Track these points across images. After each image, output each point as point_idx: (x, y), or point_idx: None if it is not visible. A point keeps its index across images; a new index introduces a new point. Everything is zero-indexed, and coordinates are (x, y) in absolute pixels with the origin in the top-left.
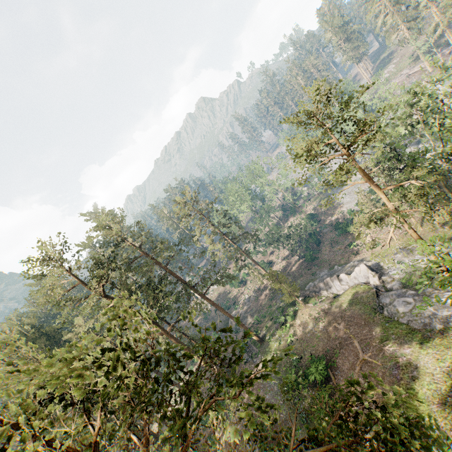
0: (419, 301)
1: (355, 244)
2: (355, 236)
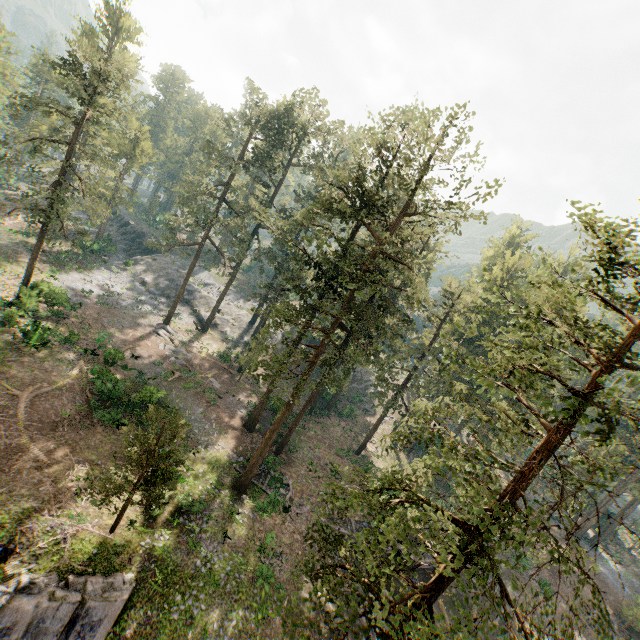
0: None
1: None
2: None
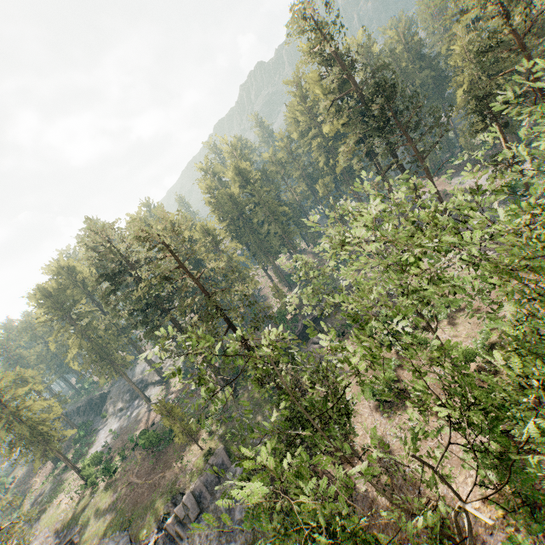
0: None
1: None
2: None
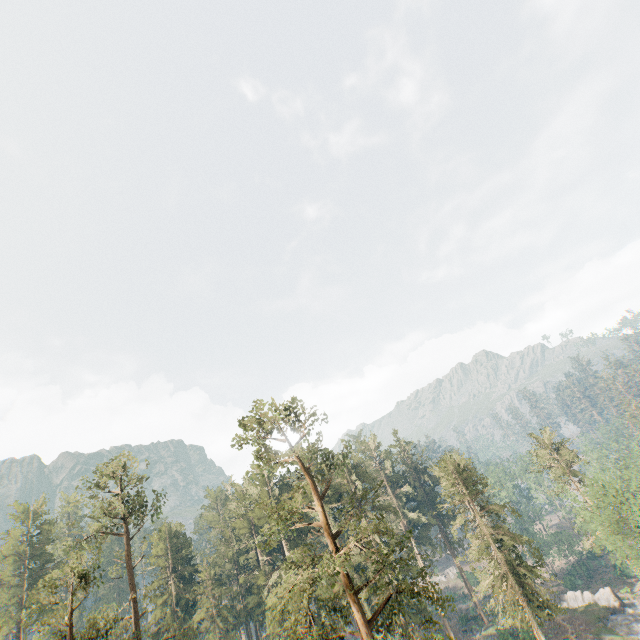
0: (638, 621)
1: (629, 591)
2: (634, 585)
